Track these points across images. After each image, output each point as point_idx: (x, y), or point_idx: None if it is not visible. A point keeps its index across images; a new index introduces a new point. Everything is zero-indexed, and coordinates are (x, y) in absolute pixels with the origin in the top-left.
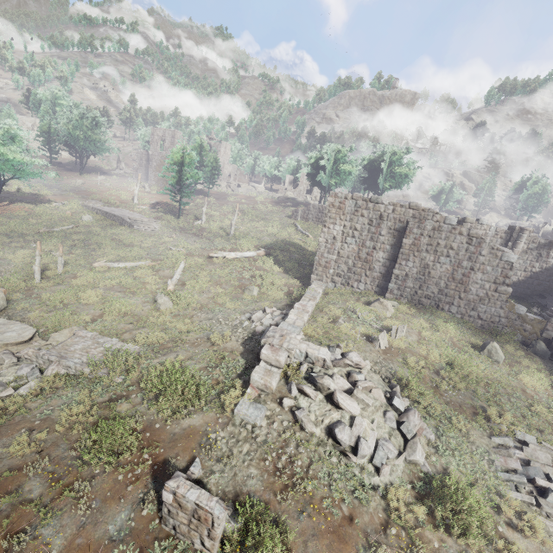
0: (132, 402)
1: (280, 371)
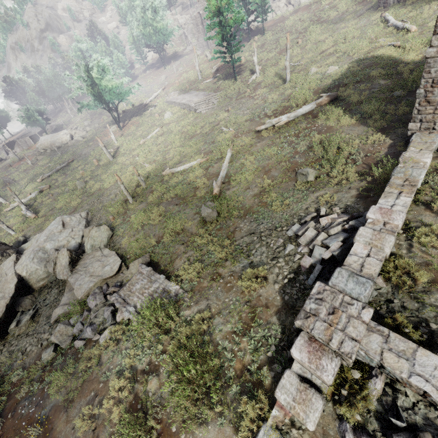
0: (160, 379)
1: (326, 387)
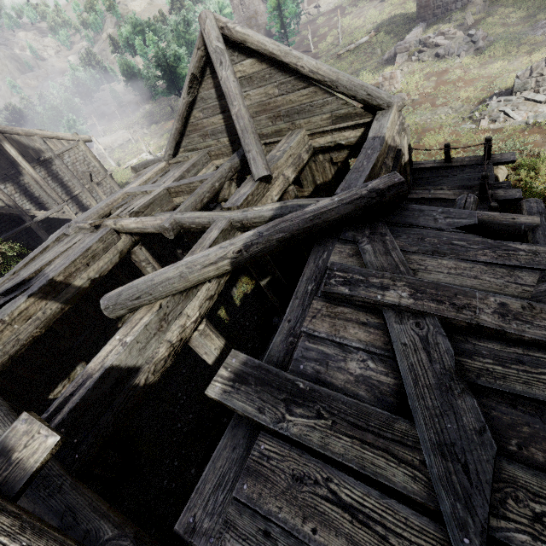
0: None
1: (407, 54)
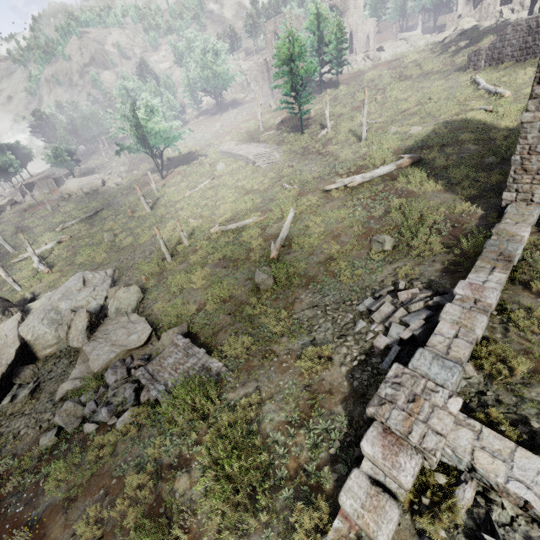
0: (191, 476)
1: (403, 493)
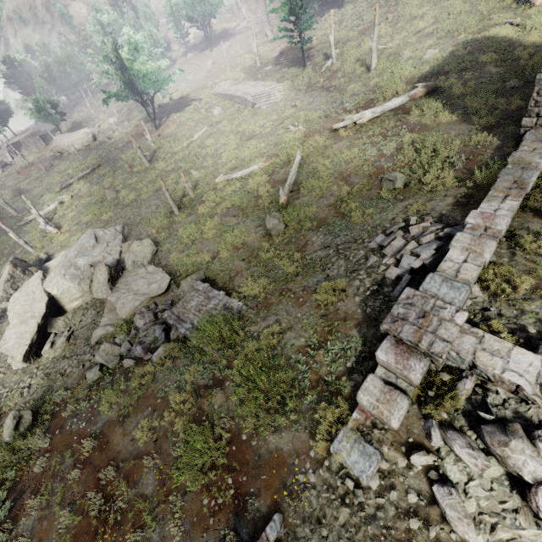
0: (226, 392)
1: (412, 390)
